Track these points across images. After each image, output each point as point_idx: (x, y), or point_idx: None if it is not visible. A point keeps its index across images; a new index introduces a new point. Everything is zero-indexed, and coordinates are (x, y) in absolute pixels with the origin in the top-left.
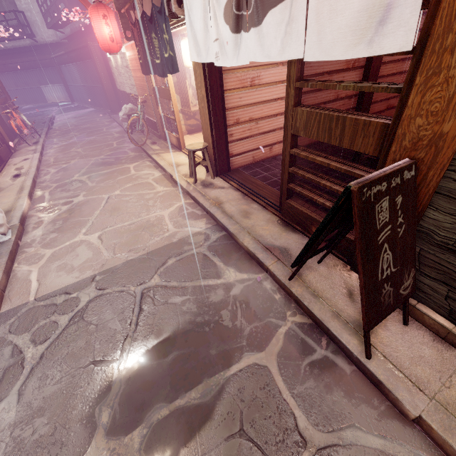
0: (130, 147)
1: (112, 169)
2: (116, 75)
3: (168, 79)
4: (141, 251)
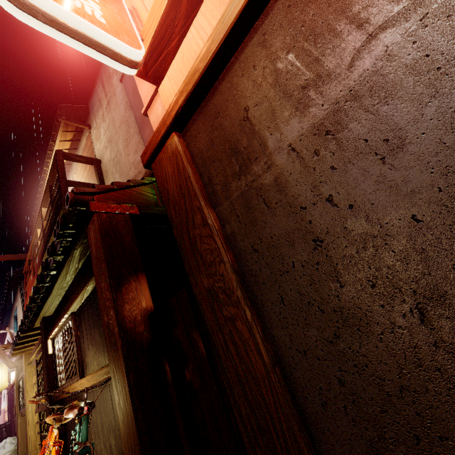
0: None
1: None
2: None
3: None
4: None
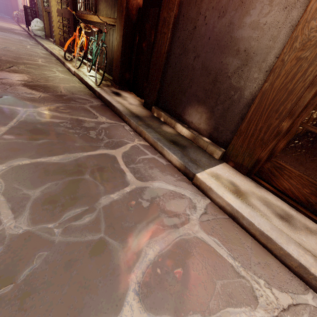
0: (14, 24)
1: (4, 22)
2: (18, 1)
3: (27, 2)
4: (3, 26)
